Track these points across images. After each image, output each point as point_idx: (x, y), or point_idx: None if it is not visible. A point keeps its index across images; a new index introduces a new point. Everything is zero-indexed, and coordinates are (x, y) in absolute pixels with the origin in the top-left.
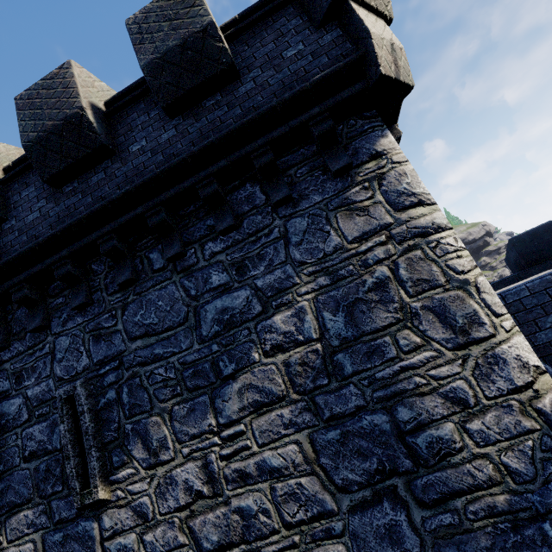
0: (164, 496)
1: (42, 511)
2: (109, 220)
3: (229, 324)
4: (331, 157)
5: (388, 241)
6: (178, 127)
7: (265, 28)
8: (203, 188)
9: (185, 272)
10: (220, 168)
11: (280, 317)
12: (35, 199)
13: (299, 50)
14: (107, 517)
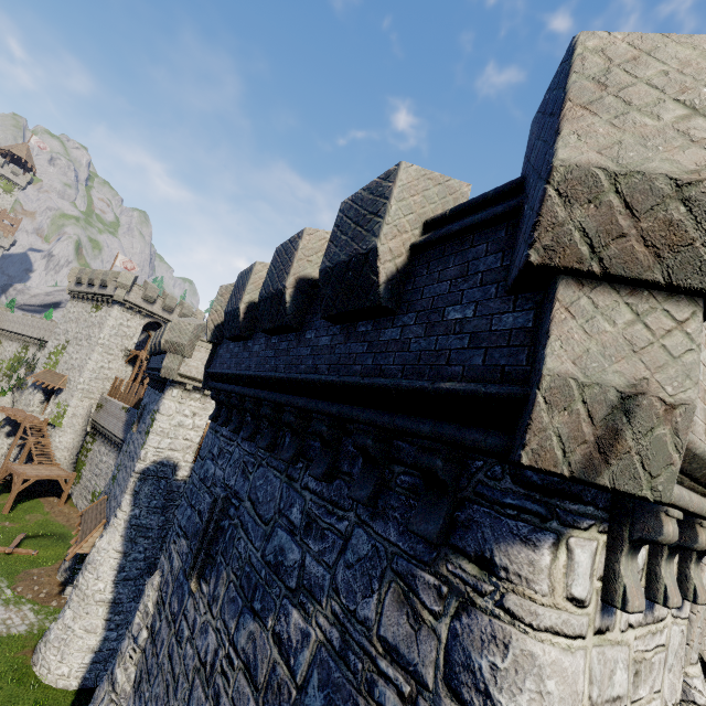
0: (201, 634)
1: (187, 553)
2: (274, 389)
3: (277, 567)
4: (426, 503)
5: (408, 702)
6: (333, 337)
7: (457, 251)
8: (317, 420)
9: (289, 480)
10: (331, 414)
11: (296, 617)
12: (263, 334)
13: (464, 317)
14: (190, 601)
